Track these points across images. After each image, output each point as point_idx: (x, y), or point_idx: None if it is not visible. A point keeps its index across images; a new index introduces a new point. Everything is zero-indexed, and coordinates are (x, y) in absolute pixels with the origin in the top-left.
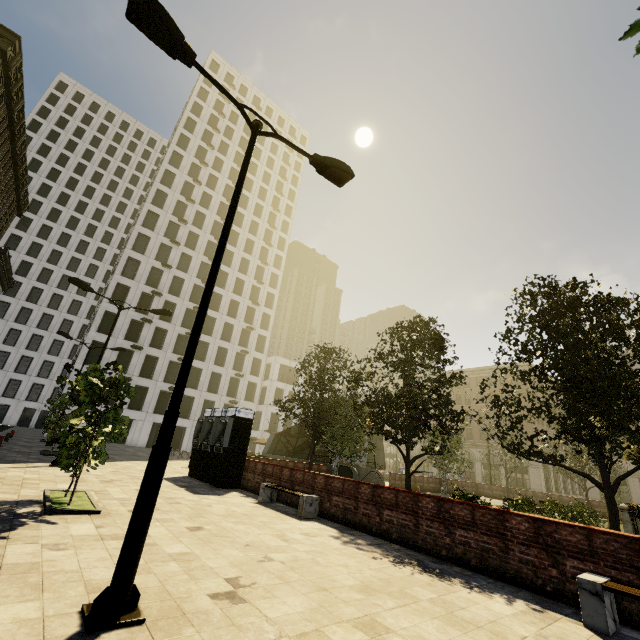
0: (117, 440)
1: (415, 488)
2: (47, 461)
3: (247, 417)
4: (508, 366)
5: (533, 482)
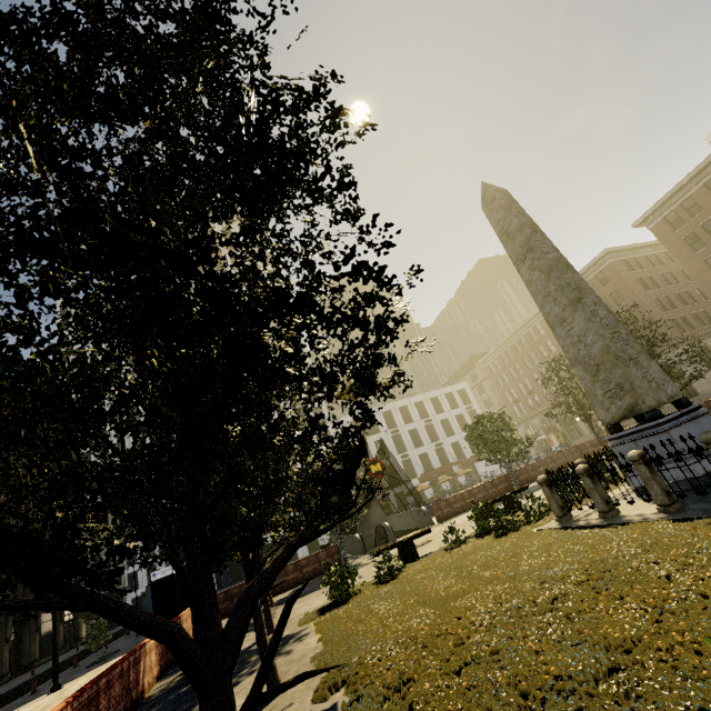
0: (244, 577)
1: (476, 503)
2: (66, 682)
3: (166, 575)
4: (586, 269)
5: (697, 384)
